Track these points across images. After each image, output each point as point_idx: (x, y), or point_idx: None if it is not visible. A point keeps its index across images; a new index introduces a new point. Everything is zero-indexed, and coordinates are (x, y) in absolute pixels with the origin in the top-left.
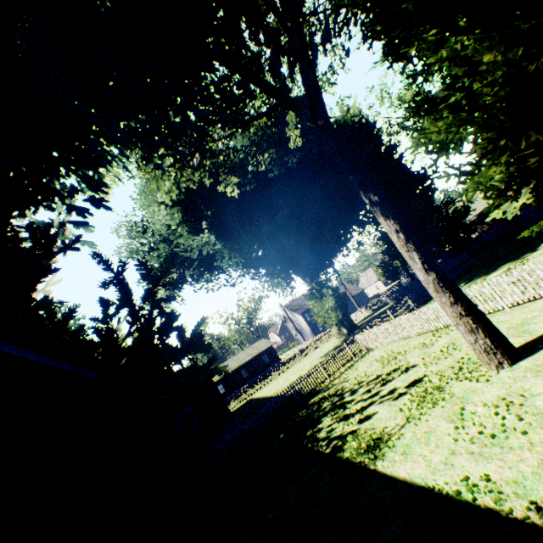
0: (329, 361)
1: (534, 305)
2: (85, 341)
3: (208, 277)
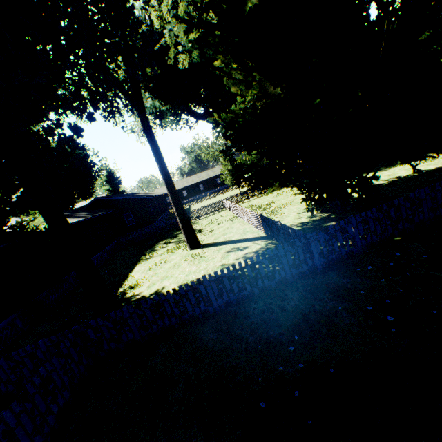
0: (202, 210)
1: (244, 226)
2: (88, 156)
3: (163, 126)
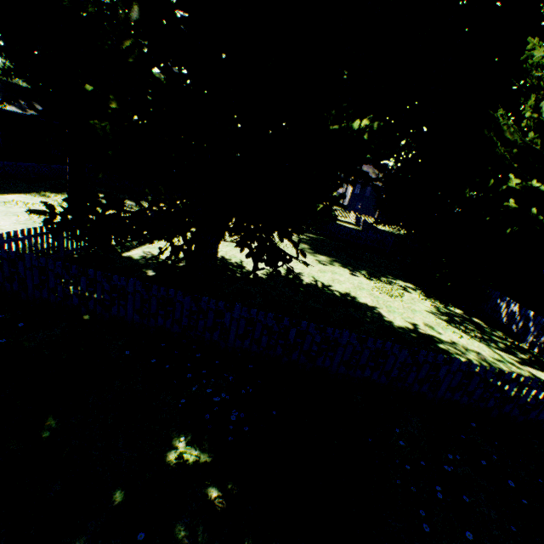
0: None
1: None
2: None
3: None
